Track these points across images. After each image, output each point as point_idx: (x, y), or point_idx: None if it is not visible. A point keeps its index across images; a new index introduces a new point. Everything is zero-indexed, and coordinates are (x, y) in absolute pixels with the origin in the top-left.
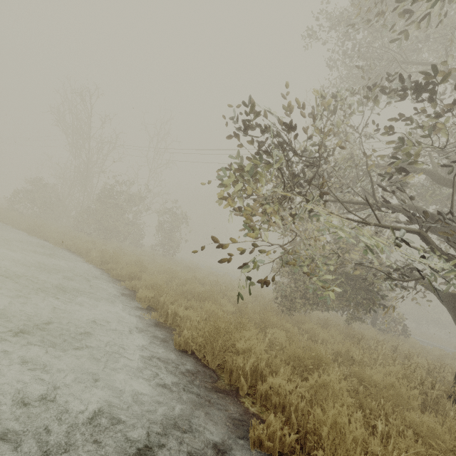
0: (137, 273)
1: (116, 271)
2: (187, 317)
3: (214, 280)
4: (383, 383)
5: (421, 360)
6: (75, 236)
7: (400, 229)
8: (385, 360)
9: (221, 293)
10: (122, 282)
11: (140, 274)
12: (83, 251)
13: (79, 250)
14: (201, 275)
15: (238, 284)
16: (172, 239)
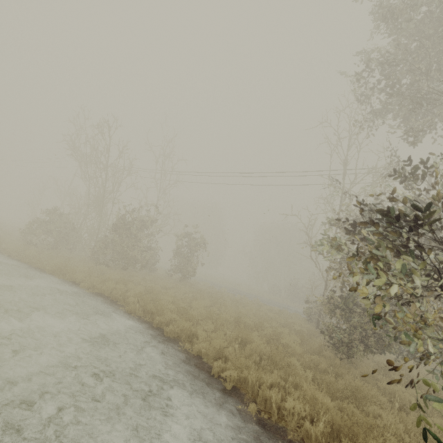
0: (191, 328)
1: (169, 328)
2: (293, 410)
3: (245, 313)
4: None
5: None
6: (104, 275)
7: None
8: None
9: (270, 338)
10: (180, 343)
11: (195, 330)
12: (118, 295)
13: (115, 295)
14: (229, 306)
15: (265, 313)
16: (188, 263)
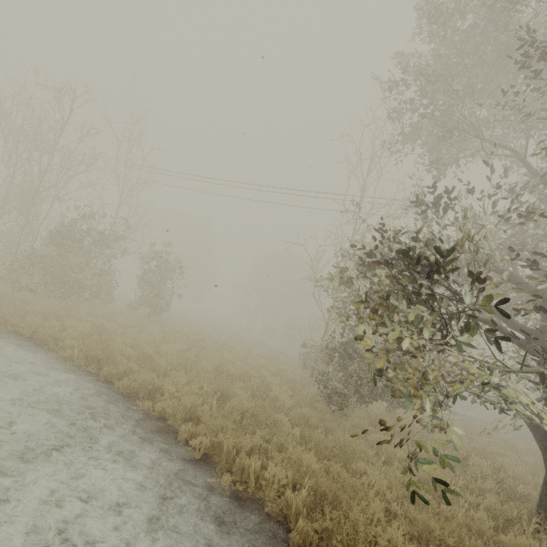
0: (155, 381)
1: (123, 382)
2: (275, 477)
3: (230, 359)
4: (511, 543)
5: (475, 459)
6: (25, 306)
7: (533, 372)
8: (466, 481)
9: (257, 390)
10: (137, 402)
11: (160, 383)
12: (47, 336)
13: (41, 336)
14: (211, 350)
15: (255, 359)
16: (160, 294)
